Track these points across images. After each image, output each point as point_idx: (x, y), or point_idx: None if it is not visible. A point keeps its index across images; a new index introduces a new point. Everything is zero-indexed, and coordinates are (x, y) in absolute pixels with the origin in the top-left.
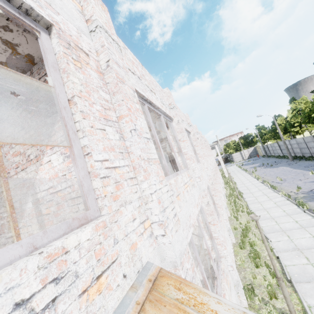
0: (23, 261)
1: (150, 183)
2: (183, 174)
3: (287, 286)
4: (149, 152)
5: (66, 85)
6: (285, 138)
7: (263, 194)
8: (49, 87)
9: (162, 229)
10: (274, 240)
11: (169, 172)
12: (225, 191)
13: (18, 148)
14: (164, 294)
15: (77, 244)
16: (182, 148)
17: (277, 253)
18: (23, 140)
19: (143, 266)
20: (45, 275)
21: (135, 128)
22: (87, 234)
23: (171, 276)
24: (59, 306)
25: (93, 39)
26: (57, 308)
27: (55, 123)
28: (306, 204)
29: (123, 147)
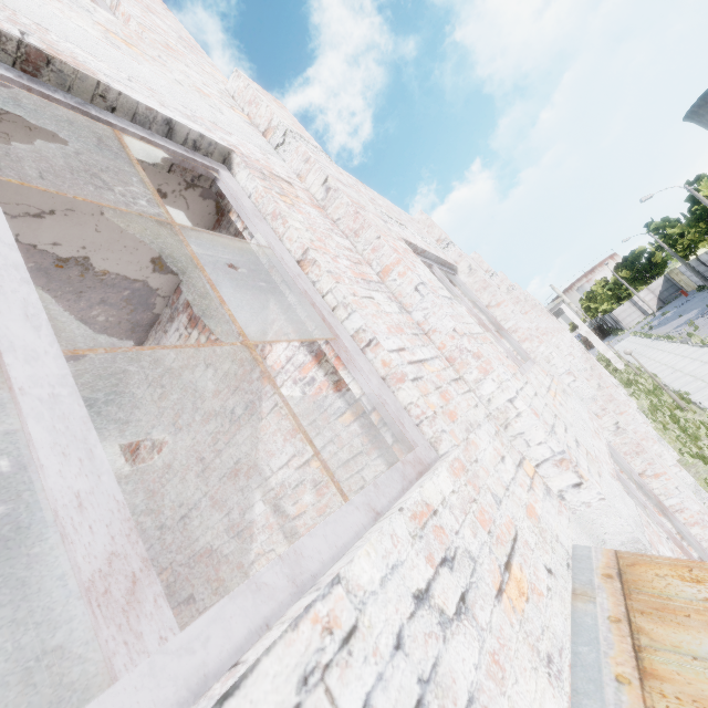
0: (383, 523)
1: (499, 379)
2: (533, 370)
3: None
4: (465, 322)
5: (285, 238)
6: None
7: None
8: (236, 271)
9: (568, 473)
10: None
11: None
12: (635, 402)
13: (208, 405)
14: (665, 596)
15: (441, 499)
16: (502, 322)
17: None
18: (214, 386)
19: (569, 554)
20: (427, 551)
21: (421, 281)
22: (446, 482)
23: (655, 562)
24: (476, 614)
25: (285, 157)
26: (475, 616)
27: (266, 330)
28: None
29: (413, 325)
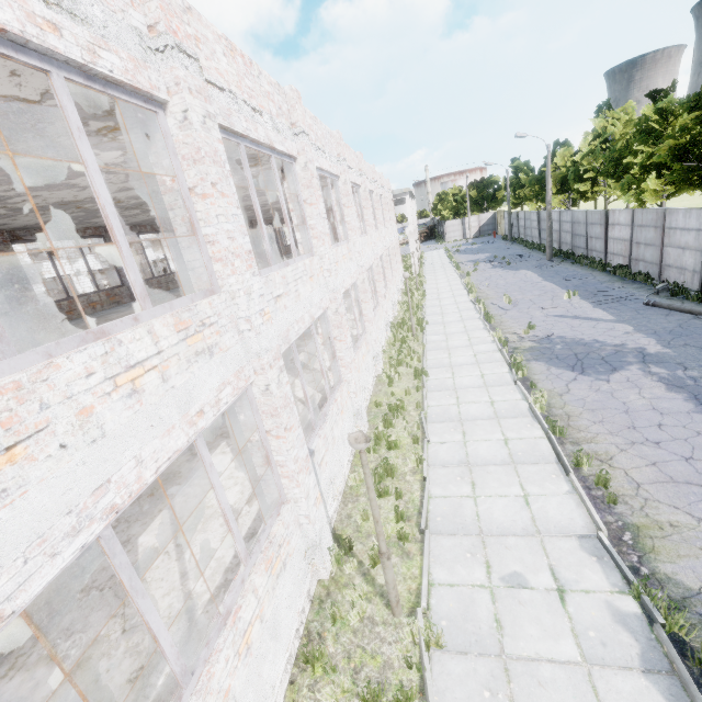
0: None
1: None
2: (129, 333)
3: (414, 541)
4: None
5: None
6: (556, 205)
7: (464, 329)
8: None
9: None
10: (437, 440)
11: (4, 347)
12: (399, 310)
13: None
14: None
15: None
16: (201, 222)
17: (428, 470)
18: None
19: None
20: None
21: None
22: None
23: None
24: None
25: None
26: None
27: None
28: (527, 367)
29: None
